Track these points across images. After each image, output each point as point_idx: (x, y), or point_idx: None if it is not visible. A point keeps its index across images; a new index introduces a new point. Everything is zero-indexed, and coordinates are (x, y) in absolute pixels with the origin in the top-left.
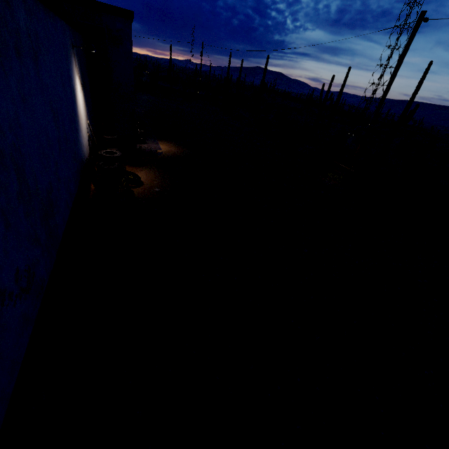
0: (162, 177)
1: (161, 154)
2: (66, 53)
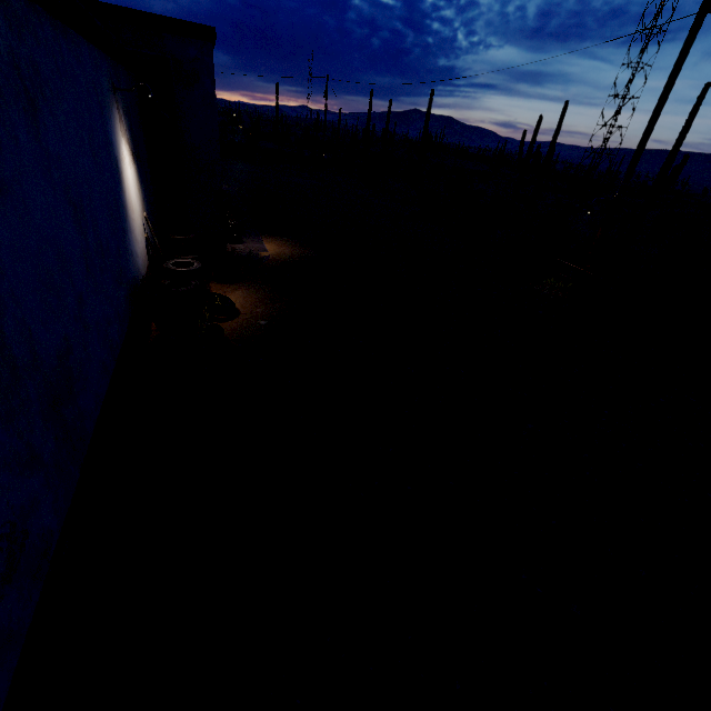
0: (270, 300)
1: (266, 260)
2: (102, 101)
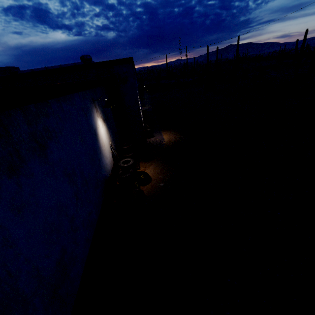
0: (165, 170)
1: (164, 145)
2: (86, 111)
